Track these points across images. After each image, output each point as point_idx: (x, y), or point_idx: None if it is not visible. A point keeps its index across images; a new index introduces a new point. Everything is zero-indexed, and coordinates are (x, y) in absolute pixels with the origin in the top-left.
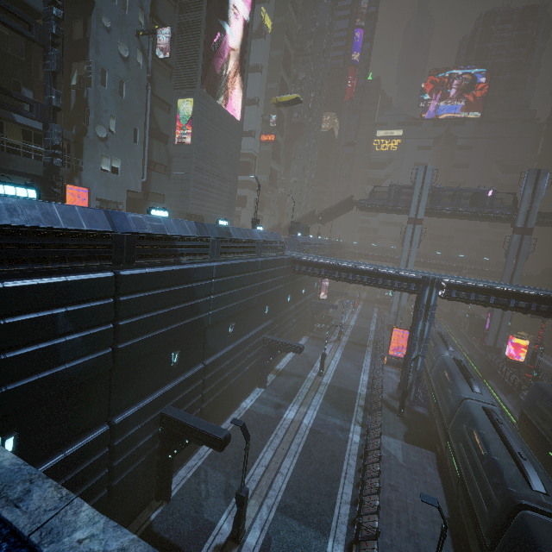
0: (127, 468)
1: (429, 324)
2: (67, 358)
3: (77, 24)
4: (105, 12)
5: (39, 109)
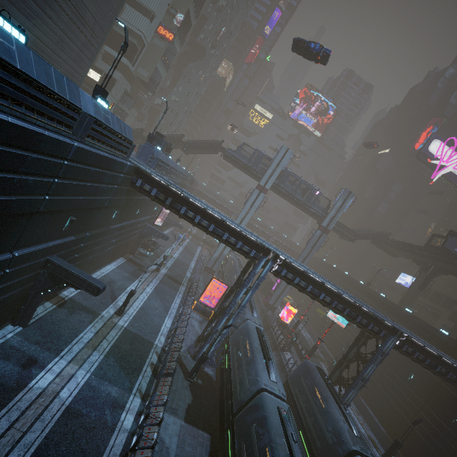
0: None
1: (251, 293)
2: None
3: None
4: None
5: None
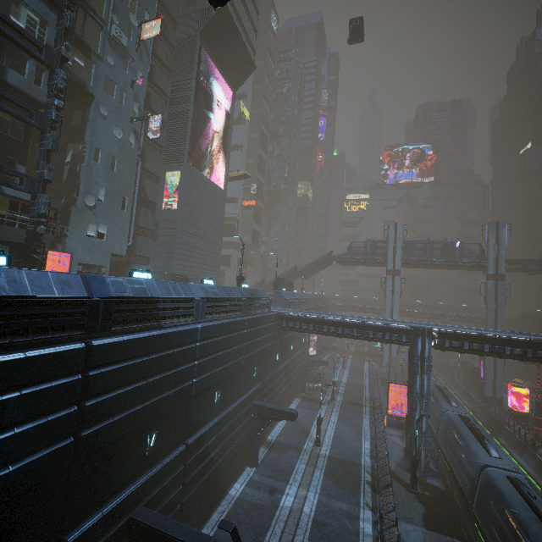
0: None
1: (427, 378)
2: (13, 457)
3: (77, 113)
4: (103, 104)
5: (29, 182)
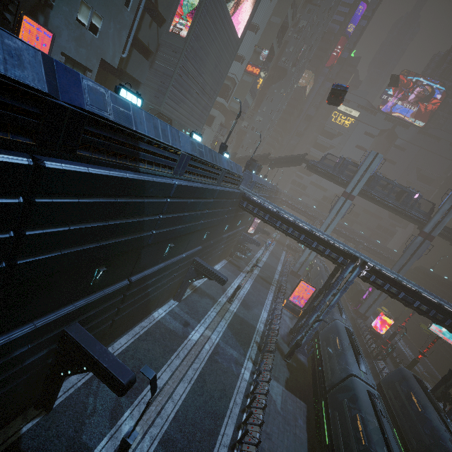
0: (1, 389)
1: (339, 295)
2: None
3: None
4: None
5: None
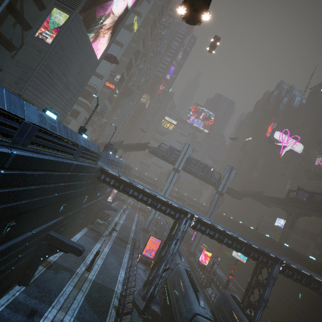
0: None
1: (179, 243)
2: None
3: None
4: None
5: None
